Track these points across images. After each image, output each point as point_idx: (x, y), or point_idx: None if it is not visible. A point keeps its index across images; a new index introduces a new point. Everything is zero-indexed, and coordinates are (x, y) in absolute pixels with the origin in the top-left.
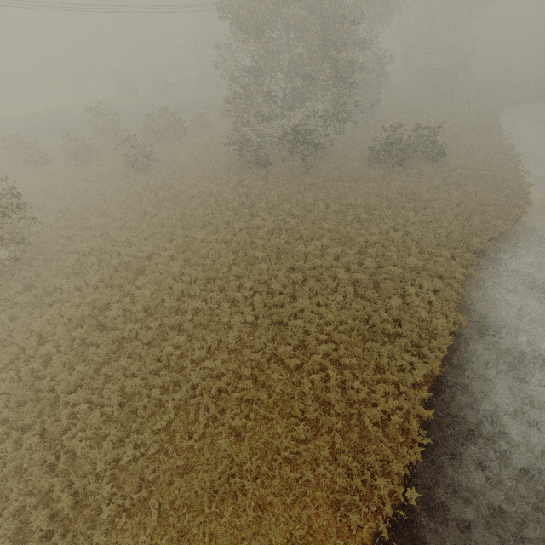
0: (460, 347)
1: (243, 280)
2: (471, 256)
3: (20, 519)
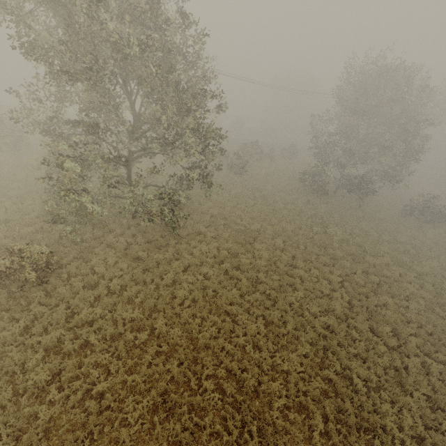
0: None
1: (331, 268)
2: None
3: (214, 382)
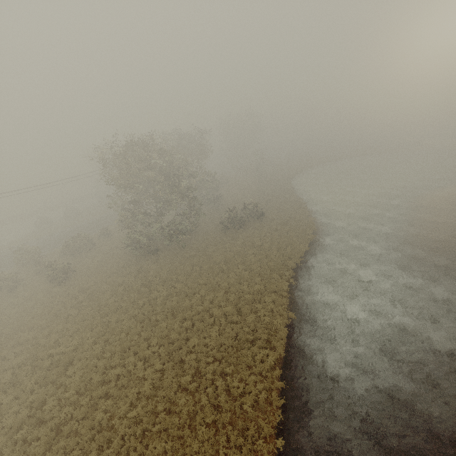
0: (294, 332)
1: (151, 340)
2: (290, 272)
3: None
